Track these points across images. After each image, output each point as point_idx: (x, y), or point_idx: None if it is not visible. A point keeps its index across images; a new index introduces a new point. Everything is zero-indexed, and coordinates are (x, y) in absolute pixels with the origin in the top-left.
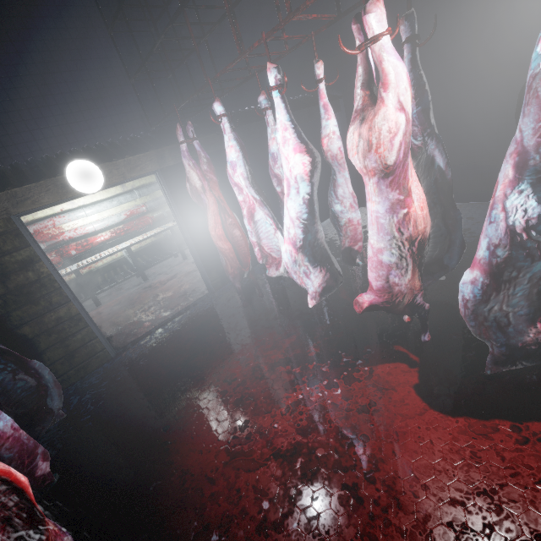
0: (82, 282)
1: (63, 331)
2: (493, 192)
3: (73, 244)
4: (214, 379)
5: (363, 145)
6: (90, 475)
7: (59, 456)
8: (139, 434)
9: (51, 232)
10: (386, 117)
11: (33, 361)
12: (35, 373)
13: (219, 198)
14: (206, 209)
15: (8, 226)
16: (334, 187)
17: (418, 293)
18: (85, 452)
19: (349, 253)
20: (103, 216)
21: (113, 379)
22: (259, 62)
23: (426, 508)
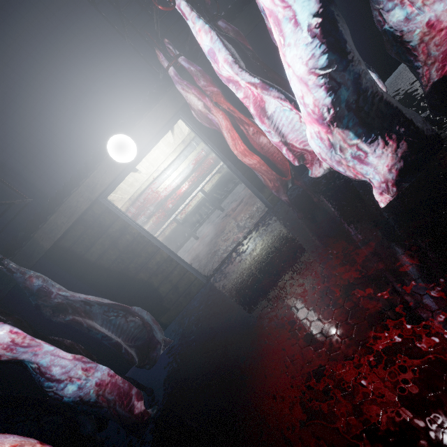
0: (181, 226)
1: (164, 271)
2: None
3: (169, 200)
4: (280, 305)
5: None
6: (194, 395)
7: (178, 369)
8: (224, 361)
9: (153, 196)
10: None
11: (132, 307)
12: (138, 315)
13: (229, 110)
14: (219, 129)
15: (102, 207)
16: None
17: None
18: (192, 371)
19: (443, 88)
20: (179, 172)
21: (206, 303)
22: None
23: None
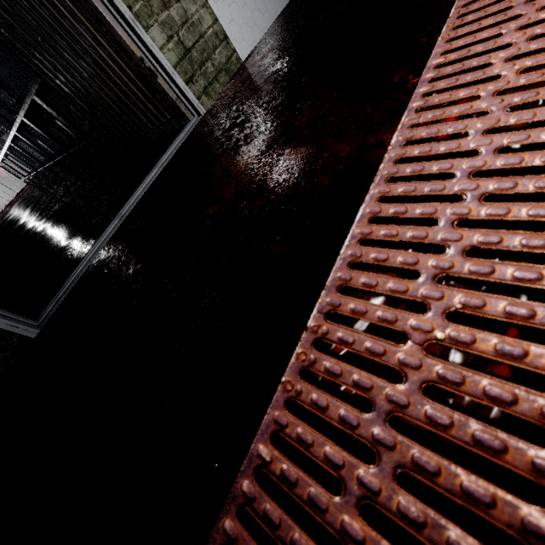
0: None
1: None
2: None
3: None
4: None
5: None
6: None
7: None
8: None
9: None
10: None
11: None
12: None
13: None
14: None
15: None
16: None
17: None
18: None
19: None
20: None
21: None
22: None
23: None
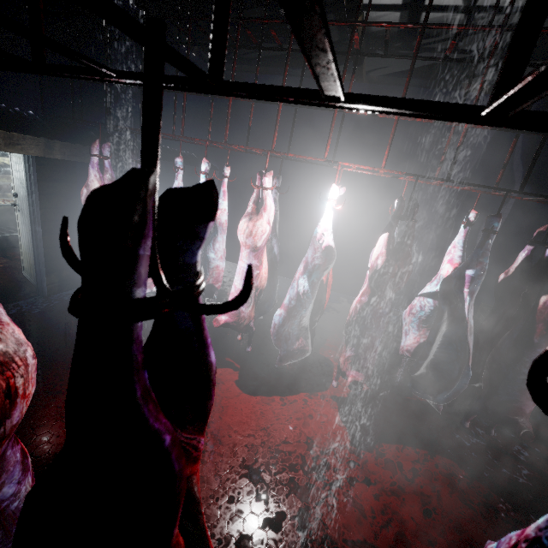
0: None
1: None
2: (293, 274)
3: None
4: (56, 378)
5: (248, 232)
6: None
7: None
8: None
9: None
10: (262, 224)
11: None
12: None
13: None
14: None
15: None
16: (214, 241)
17: (252, 320)
18: None
19: (211, 288)
20: None
21: None
22: (165, 113)
23: (235, 441)
